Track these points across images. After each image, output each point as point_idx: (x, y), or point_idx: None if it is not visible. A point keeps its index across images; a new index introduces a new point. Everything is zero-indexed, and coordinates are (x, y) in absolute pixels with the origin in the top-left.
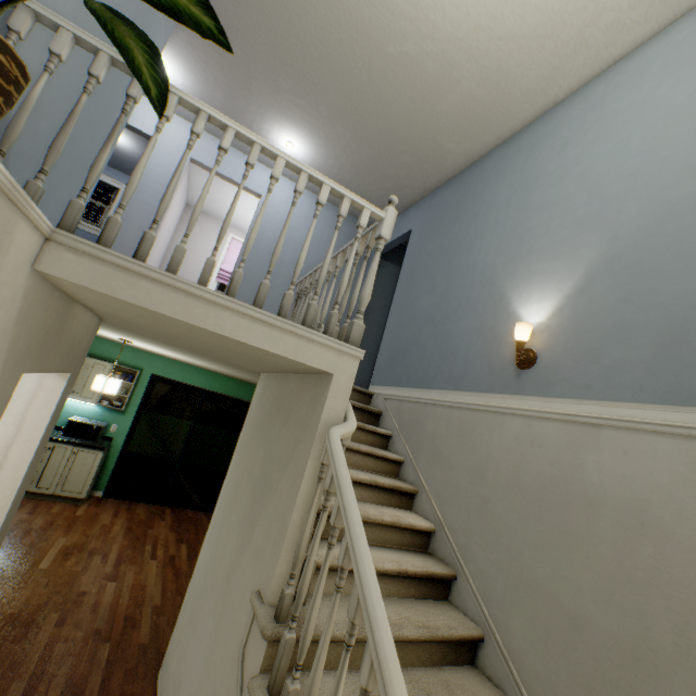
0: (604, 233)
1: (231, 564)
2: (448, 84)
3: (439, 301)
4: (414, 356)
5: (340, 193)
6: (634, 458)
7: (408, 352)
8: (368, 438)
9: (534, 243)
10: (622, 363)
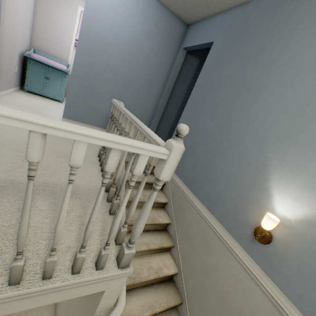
0: None
1: None
2: None
3: (216, 132)
4: (190, 162)
5: (104, 145)
6: None
7: (186, 156)
8: (153, 205)
9: None
10: None
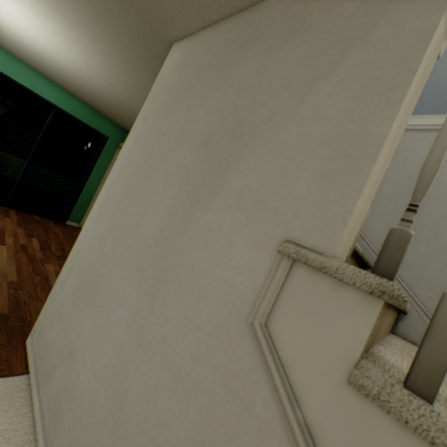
0: None
1: (166, 227)
2: None
3: None
4: None
5: None
6: None
7: None
8: None
9: None
10: None
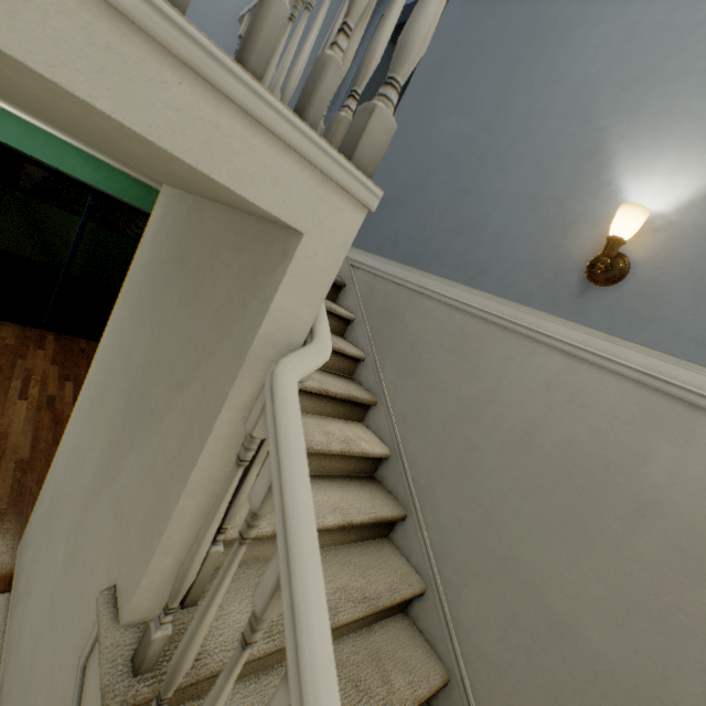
0: None
1: (90, 489)
2: None
3: (476, 133)
4: (412, 214)
5: None
6: None
7: (402, 207)
8: None
9: (705, 52)
10: None
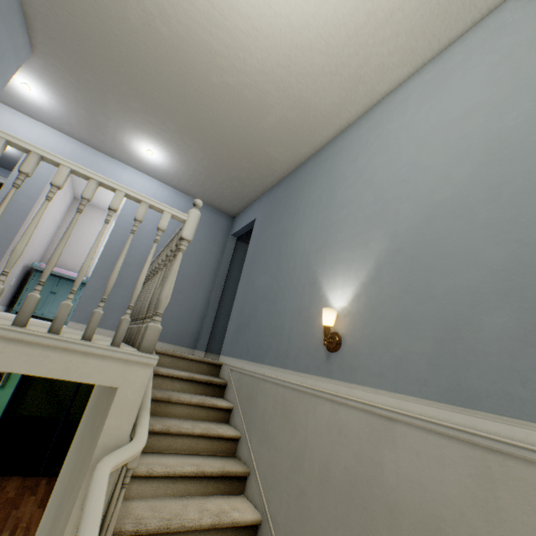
0: (387, 228)
1: None
2: (265, 107)
3: (272, 281)
4: (253, 330)
5: (137, 198)
6: (426, 462)
7: (248, 326)
8: (209, 414)
9: (338, 234)
10: (408, 354)
